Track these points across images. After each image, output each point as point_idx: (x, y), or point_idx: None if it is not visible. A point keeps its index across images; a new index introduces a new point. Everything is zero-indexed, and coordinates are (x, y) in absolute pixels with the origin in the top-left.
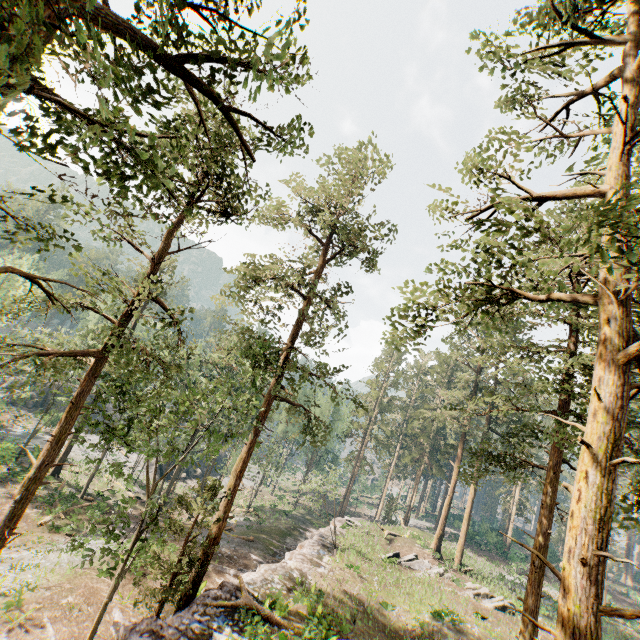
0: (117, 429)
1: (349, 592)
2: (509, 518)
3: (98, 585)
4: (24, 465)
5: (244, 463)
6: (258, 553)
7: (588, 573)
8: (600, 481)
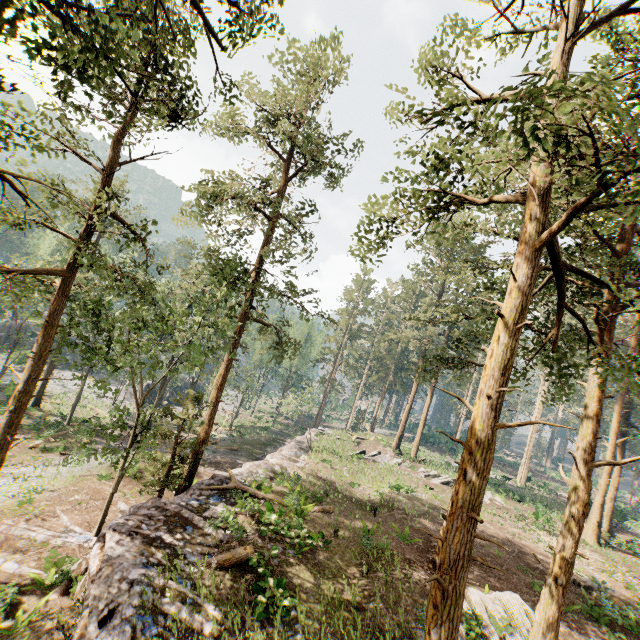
0: (99, 348)
1: (323, 478)
2: (459, 422)
3: (100, 487)
4: (1, 399)
5: (225, 378)
6: (242, 459)
7: (493, 404)
8: (510, 342)
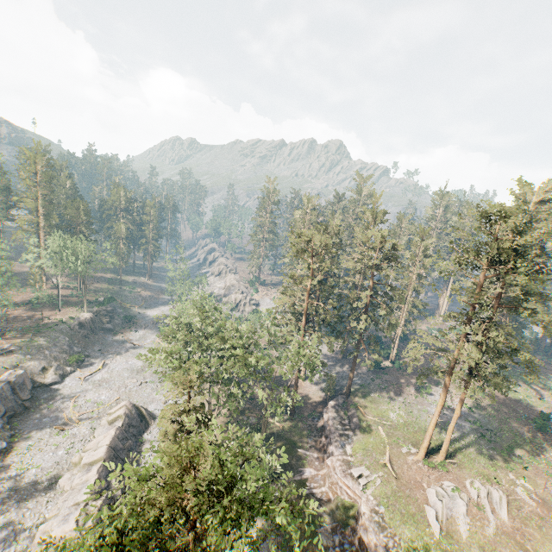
0: None
1: None
2: (396, 338)
3: None
4: None
5: None
6: None
7: None
8: None
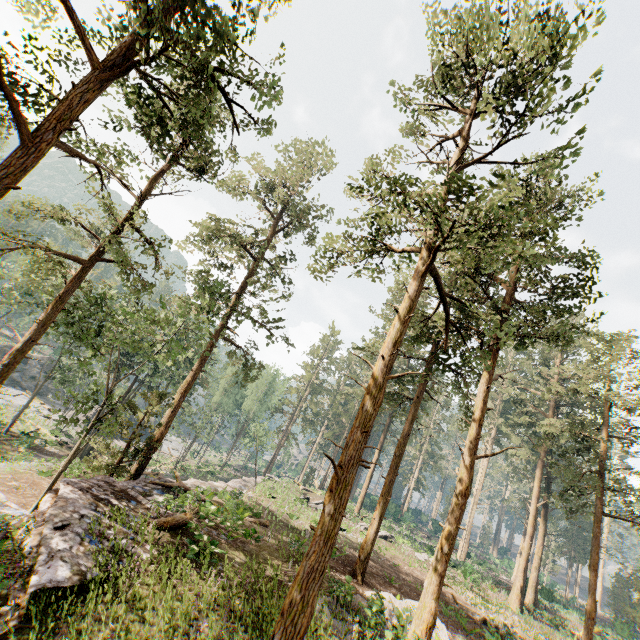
0: (90, 331)
1: (263, 506)
2: (408, 492)
3: (39, 481)
4: None
5: (190, 385)
6: None
7: (386, 364)
8: (400, 327)
